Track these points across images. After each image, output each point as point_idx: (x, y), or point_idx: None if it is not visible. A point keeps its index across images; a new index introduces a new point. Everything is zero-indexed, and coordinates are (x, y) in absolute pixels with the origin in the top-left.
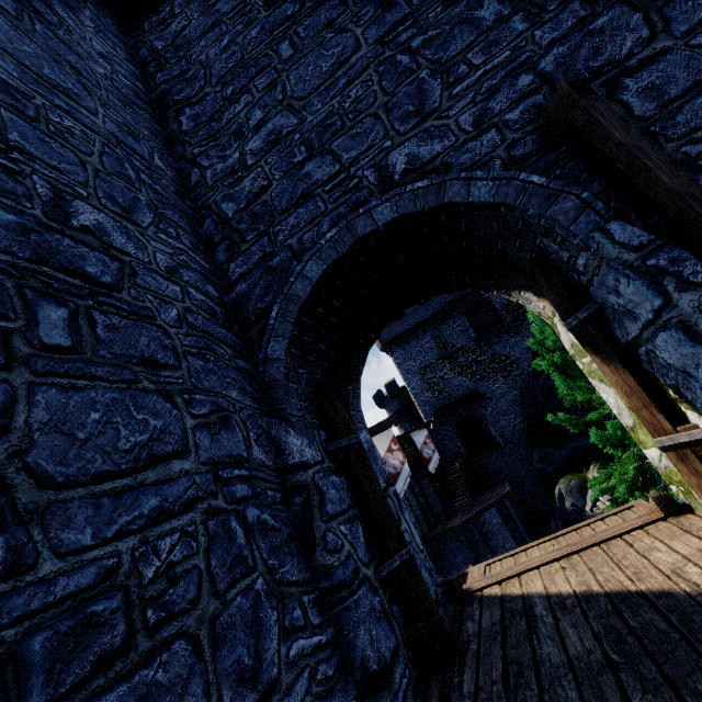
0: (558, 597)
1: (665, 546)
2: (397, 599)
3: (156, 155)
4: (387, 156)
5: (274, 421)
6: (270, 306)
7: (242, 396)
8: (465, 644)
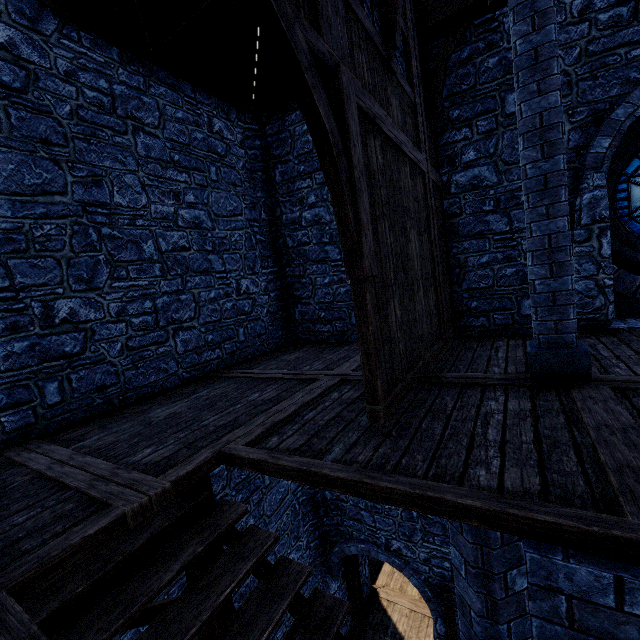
0: (396, 630)
1: (432, 638)
2: (351, 613)
3: None
4: (392, 539)
5: (328, 576)
6: (335, 541)
7: (321, 574)
8: (366, 625)
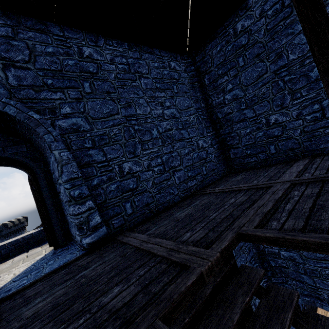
0: None
1: None
2: None
3: (253, 247)
4: None
5: None
6: None
7: None
8: None
